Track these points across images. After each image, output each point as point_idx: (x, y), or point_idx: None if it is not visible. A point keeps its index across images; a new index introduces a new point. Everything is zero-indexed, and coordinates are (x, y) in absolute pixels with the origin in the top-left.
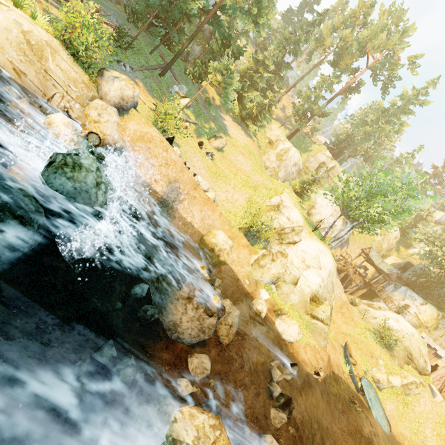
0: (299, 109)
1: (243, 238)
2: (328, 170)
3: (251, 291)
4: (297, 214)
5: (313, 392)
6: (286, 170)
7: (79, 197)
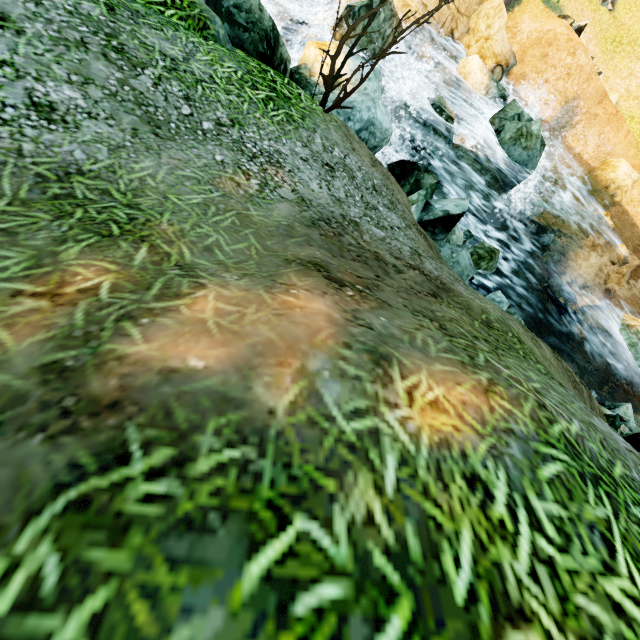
0: None
1: None
2: None
3: None
4: None
5: None
6: None
7: (529, 164)
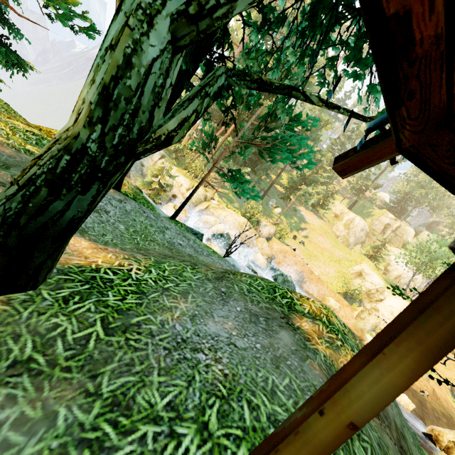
0: (354, 186)
1: (345, 301)
2: (394, 230)
3: (360, 335)
4: (378, 278)
5: (423, 404)
6: (355, 235)
7: None
